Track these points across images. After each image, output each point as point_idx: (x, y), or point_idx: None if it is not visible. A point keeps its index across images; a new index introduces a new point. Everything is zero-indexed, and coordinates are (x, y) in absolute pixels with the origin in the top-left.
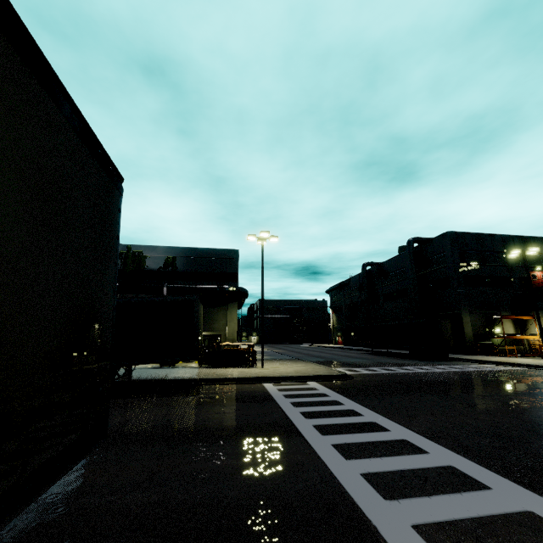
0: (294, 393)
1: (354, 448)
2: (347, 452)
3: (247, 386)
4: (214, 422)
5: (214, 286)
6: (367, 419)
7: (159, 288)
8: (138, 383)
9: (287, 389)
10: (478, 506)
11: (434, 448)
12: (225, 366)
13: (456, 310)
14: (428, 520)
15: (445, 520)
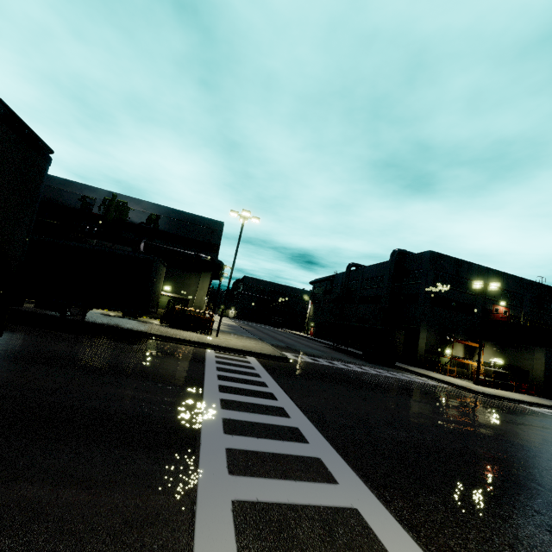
0: (227, 361)
1: (235, 404)
2: (227, 405)
3: (190, 348)
4: (138, 366)
5: (191, 252)
6: (268, 390)
7: (137, 243)
8: (91, 324)
9: (223, 358)
10: (286, 449)
11: (298, 416)
12: (182, 328)
13: (417, 325)
14: (242, 448)
15: (253, 450)
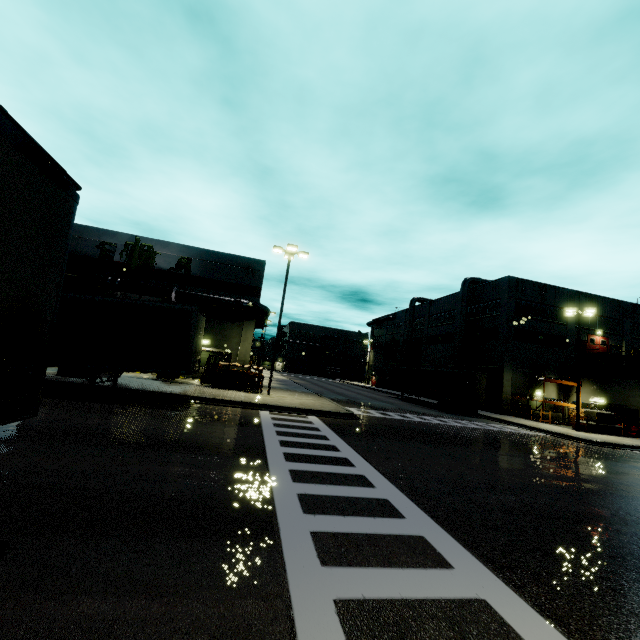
0: (287, 423)
1: (308, 475)
2: (299, 477)
3: (241, 410)
4: (186, 436)
5: (230, 298)
6: (342, 455)
7: (167, 292)
8: (124, 391)
9: (281, 419)
10: (380, 528)
11: (384, 485)
12: (228, 387)
13: (499, 364)
14: (329, 530)
15: (342, 532)
